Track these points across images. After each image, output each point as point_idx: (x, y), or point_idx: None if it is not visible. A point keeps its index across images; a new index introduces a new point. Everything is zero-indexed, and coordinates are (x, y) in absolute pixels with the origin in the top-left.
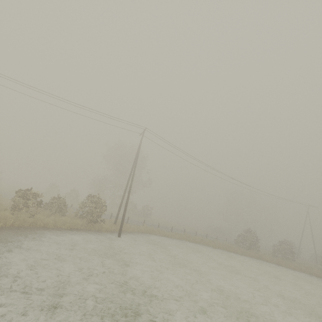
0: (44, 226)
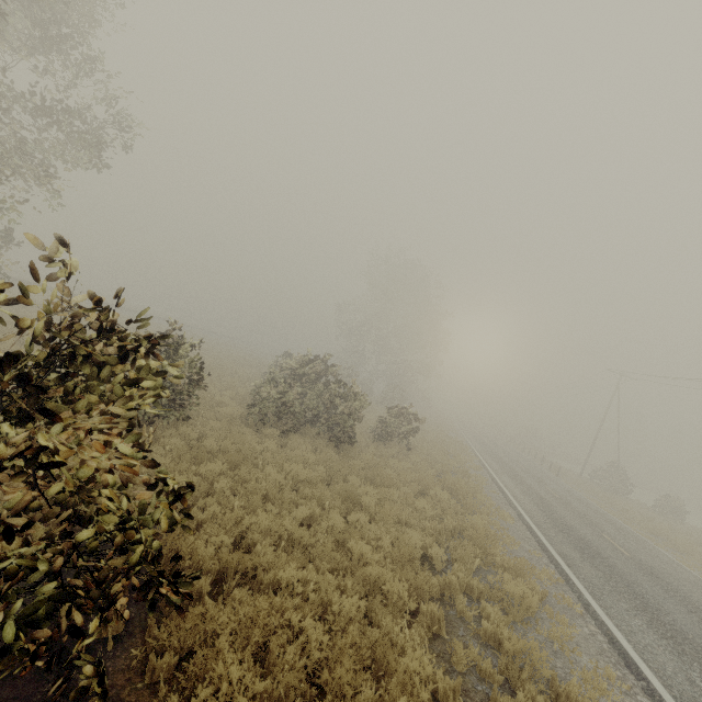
0: None
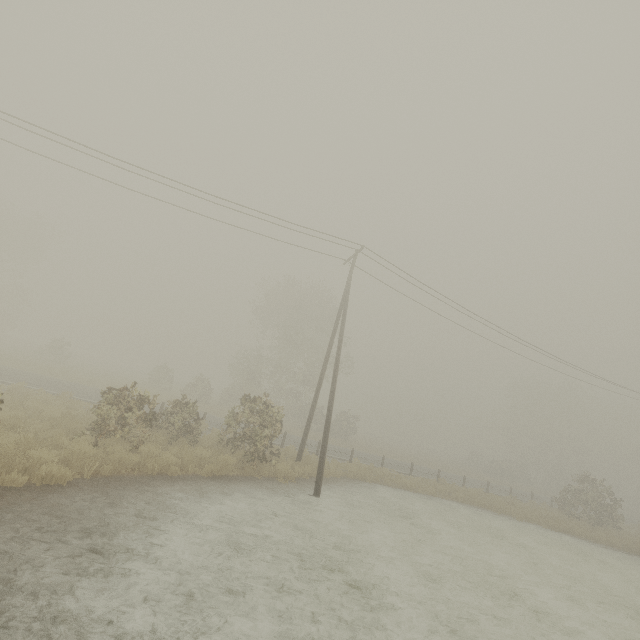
0: (161, 471)
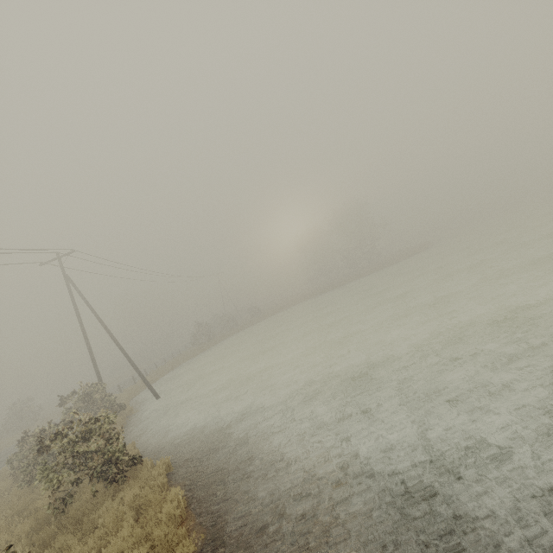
0: None
